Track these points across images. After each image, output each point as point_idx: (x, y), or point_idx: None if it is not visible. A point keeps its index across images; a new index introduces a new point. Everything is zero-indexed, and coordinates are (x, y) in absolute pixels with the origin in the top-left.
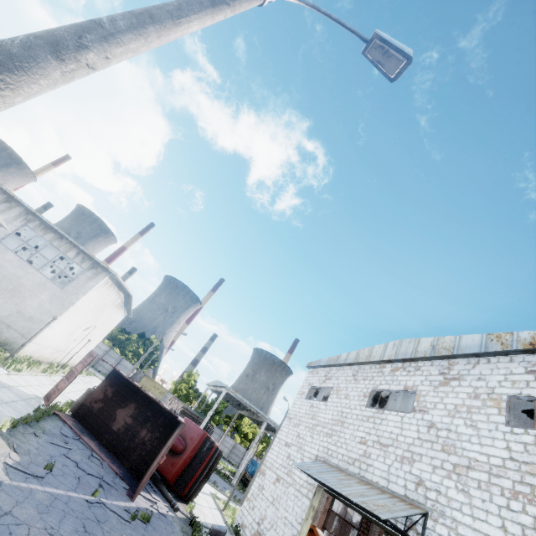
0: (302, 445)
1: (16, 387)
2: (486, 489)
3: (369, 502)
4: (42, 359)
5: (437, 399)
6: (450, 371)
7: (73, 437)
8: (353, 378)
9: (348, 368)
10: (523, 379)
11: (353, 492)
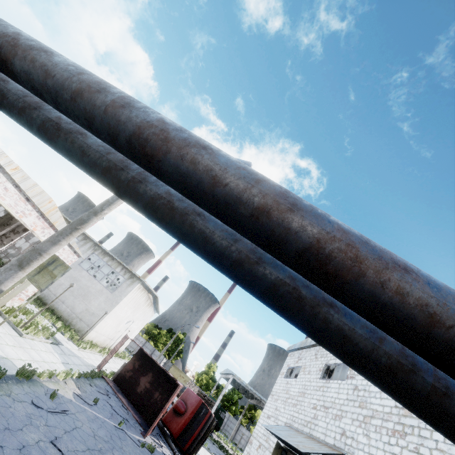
0: (278, 416)
1: (82, 358)
2: (379, 431)
3: (301, 445)
4: (99, 344)
5: None
6: None
7: (112, 393)
8: (314, 356)
9: (313, 348)
10: None
11: (294, 440)
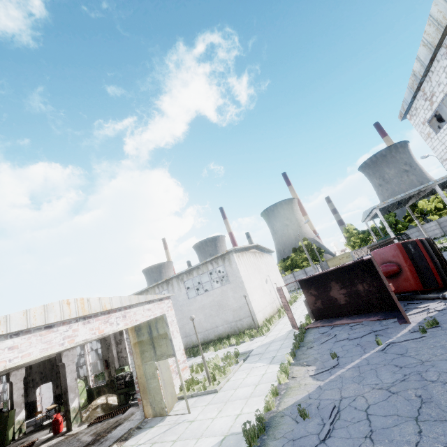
0: None
1: (276, 337)
2: None
3: None
4: (272, 314)
5: None
6: None
7: (329, 329)
8: None
9: (435, 64)
10: None
11: None
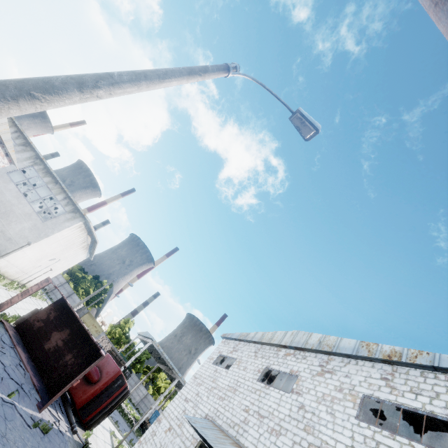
0: (198, 403)
1: None
2: None
3: None
4: (7, 275)
5: (312, 385)
6: (327, 365)
7: (9, 345)
8: (254, 354)
9: (253, 345)
10: (377, 383)
11: None
